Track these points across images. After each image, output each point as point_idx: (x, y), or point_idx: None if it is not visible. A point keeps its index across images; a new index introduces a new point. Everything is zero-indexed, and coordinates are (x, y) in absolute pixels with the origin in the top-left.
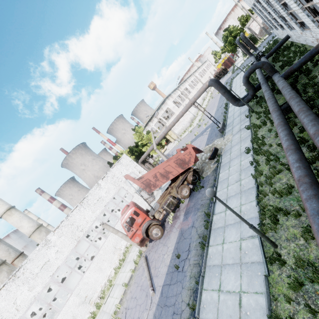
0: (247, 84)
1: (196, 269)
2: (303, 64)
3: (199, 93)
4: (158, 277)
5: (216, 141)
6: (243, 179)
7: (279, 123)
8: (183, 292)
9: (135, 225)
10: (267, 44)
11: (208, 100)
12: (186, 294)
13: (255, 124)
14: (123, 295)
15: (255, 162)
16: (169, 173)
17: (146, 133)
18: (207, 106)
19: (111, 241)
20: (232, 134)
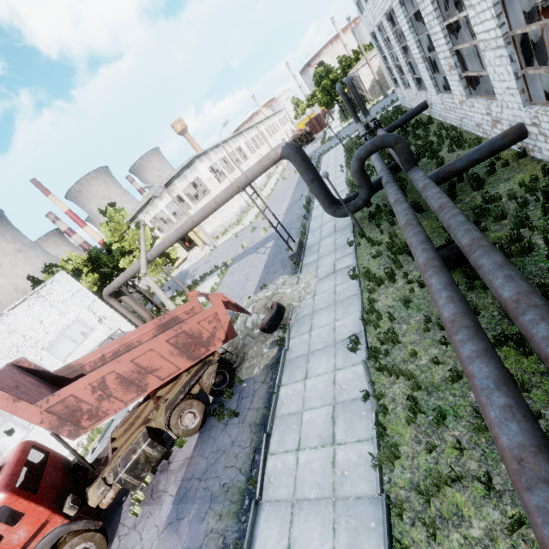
0: (360, 175)
1: None
2: (475, 163)
3: (258, 169)
4: None
5: (282, 280)
6: (343, 445)
7: (461, 320)
8: None
9: None
10: (383, 111)
11: (277, 181)
12: None
13: (370, 273)
14: None
15: (379, 405)
16: (149, 374)
17: (136, 226)
18: (273, 193)
19: None
20: (317, 275)
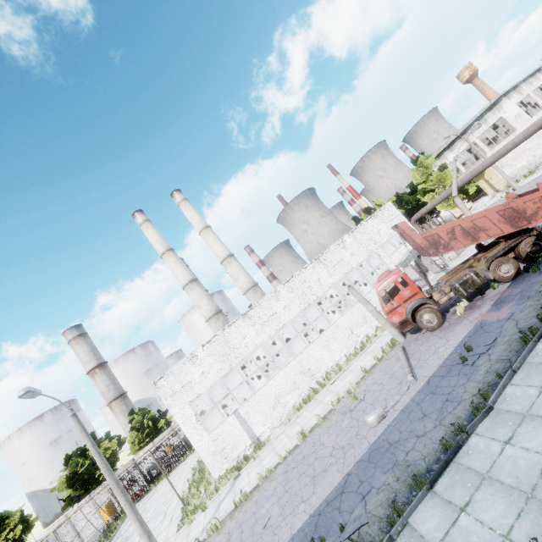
0: None
1: (502, 364)
2: None
3: None
4: (423, 368)
5: None
6: None
7: None
8: (469, 384)
9: (397, 298)
10: None
11: None
12: (474, 386)
13: None
14: (361, 380)
15: None
16: (481, 231)
17: (438, 170)
18: None
19: (348, 321)
20: None
